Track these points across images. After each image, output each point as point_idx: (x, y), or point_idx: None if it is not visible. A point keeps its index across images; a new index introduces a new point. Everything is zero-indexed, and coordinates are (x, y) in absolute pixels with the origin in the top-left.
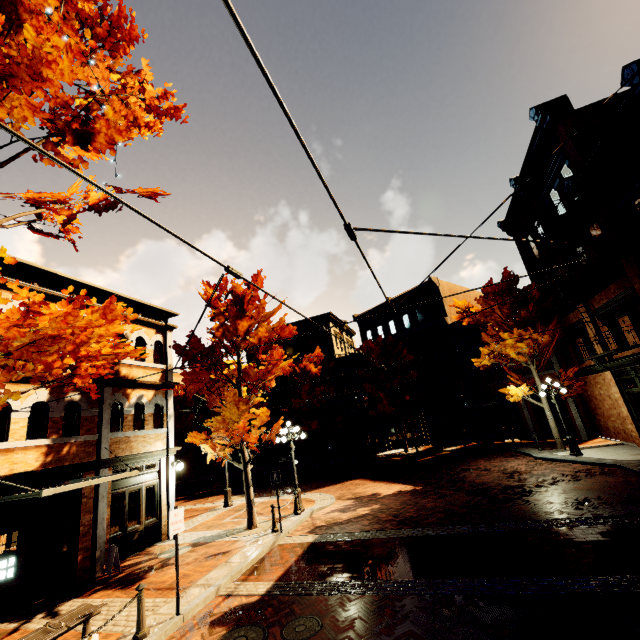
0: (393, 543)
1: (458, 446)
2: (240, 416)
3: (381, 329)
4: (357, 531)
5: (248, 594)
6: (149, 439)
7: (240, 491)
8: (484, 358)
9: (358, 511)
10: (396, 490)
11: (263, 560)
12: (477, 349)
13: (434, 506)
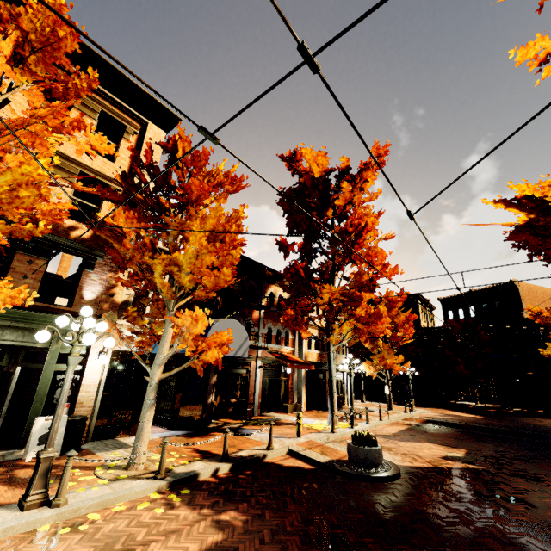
0: (473, 426)
1: (522, 409)
2: (388, 357)
3: (462, 311)
4: (452, 421)
5: (410, 423)
6: (341, 359)
7: (359, 399)
8: (549, 350)
9: (449, 417)
10: (471, 416)
11: (407, 418)
12: (549, 341)
13: (497, 423)
